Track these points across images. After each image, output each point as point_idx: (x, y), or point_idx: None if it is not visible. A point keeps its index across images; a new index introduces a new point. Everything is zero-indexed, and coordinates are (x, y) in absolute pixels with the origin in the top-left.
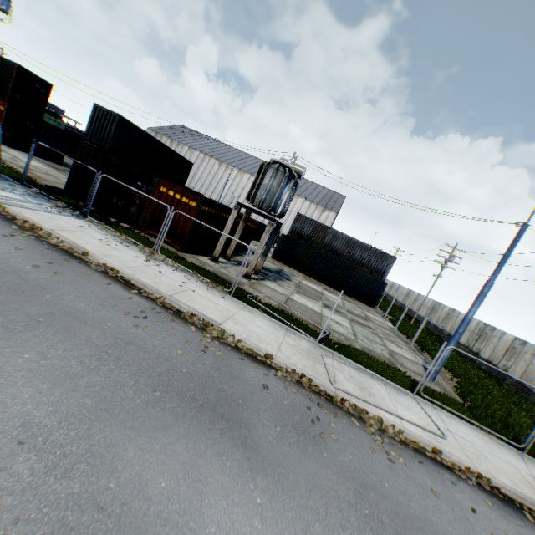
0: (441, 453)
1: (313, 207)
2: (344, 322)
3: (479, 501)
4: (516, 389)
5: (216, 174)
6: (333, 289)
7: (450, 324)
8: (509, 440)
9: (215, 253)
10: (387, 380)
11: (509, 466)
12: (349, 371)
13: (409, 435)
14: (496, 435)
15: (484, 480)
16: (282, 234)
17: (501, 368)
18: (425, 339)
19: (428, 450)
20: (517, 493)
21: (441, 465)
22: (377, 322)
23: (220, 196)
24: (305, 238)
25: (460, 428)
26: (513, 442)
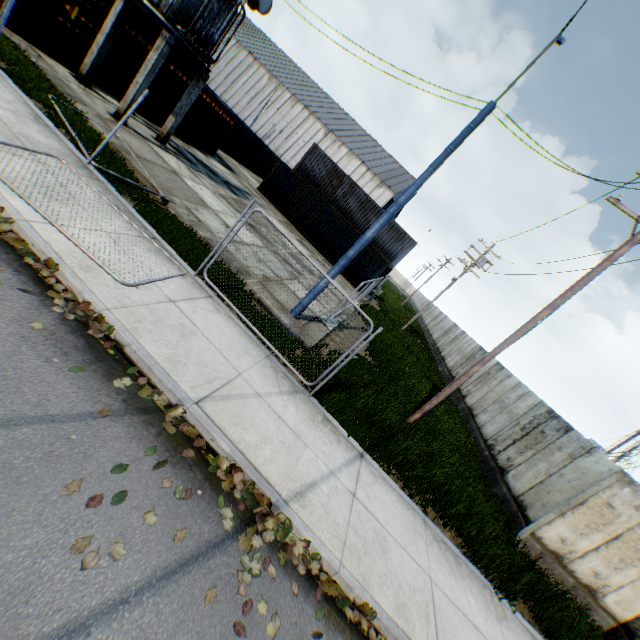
0: (60, 272)
1: (367, 177)
2: (249, 238)
3: (3, 309)
4: (463, 414)
5: (260, 92)
6: (318, 252)
7: (451, 347)
8: (297, 373)
9: (83, 69)
10: (168, 247)
11: (228, 368)
12: (81, 189)
13: (22, 232)
14: (283, 360)
15: (106, 328)
16: (280, 161)
17: (464, 393)
18: (389, 333)
19: (39, 261)
20: (147, 361)
21: (31, 275)
22: (333, 288)
23: (254, 120)
24: (313, 182)
25: (215, 321)
26: (303, 378)
